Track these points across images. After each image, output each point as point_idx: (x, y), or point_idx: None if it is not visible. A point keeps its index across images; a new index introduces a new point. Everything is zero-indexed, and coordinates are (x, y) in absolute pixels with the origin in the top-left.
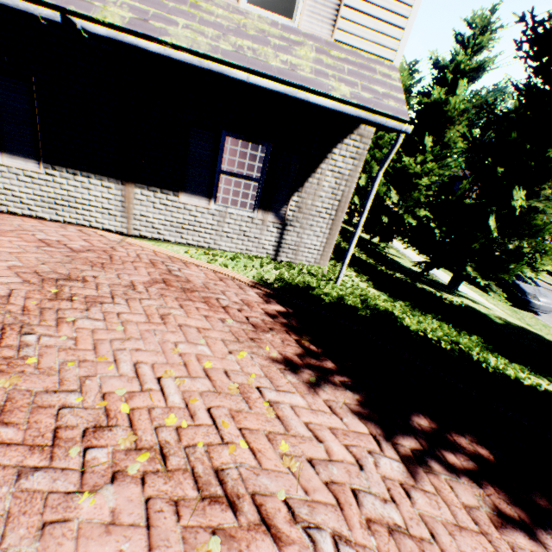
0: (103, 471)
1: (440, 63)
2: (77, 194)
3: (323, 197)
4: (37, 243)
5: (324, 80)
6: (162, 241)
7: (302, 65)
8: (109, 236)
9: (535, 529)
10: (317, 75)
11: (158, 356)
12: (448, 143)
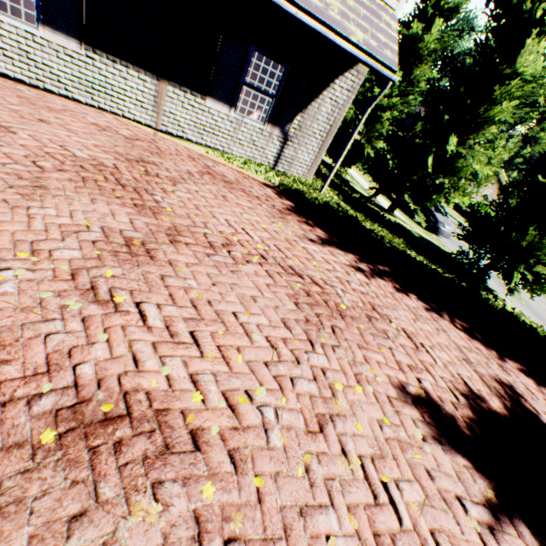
0: (242, 259)
1: None
2: (114, 82)
3: (320, 121)
4: (94, 127)
5: (347, 24)
6: (183, 139)
7: (332, 4)
8: (143, 129)
9: (414, 302)
10: (342, 17)
11: (235, 218)
12: (414, 81)
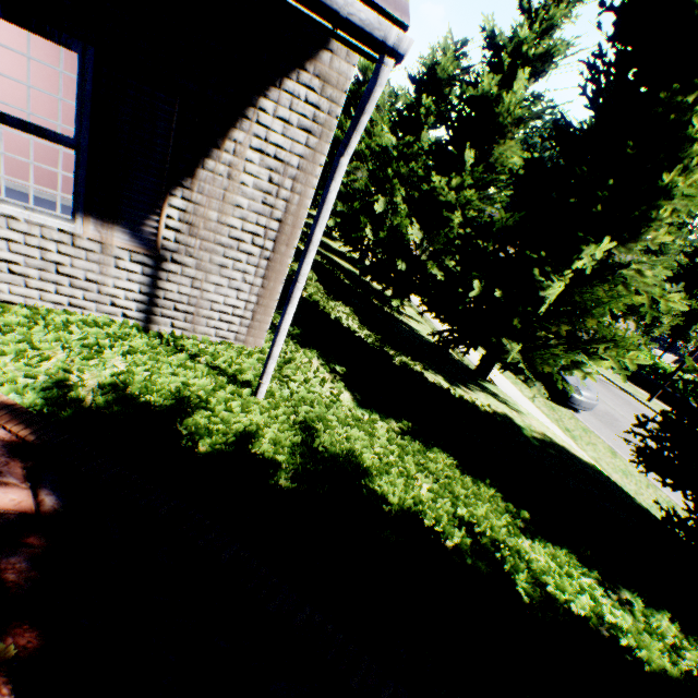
0: None
1: (496, 39)
2: None
3: (245, 209)
4: None
5: None
6: None
7: None
8: None
9: None
10: None
11: None
12: (496, 165)
